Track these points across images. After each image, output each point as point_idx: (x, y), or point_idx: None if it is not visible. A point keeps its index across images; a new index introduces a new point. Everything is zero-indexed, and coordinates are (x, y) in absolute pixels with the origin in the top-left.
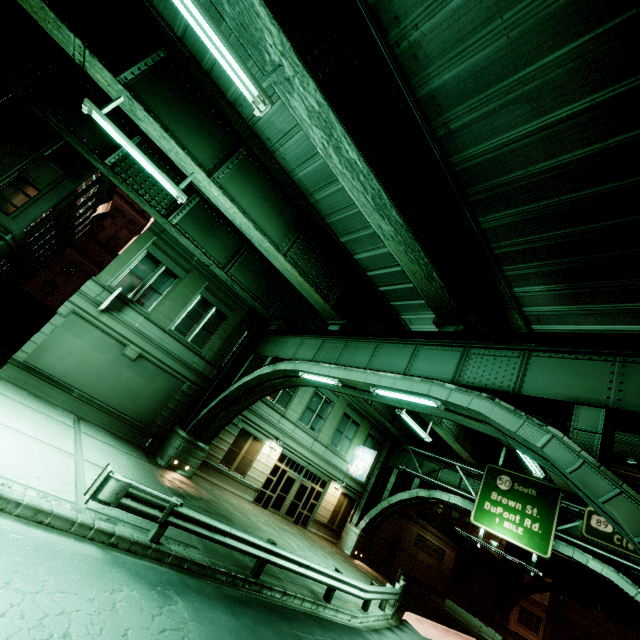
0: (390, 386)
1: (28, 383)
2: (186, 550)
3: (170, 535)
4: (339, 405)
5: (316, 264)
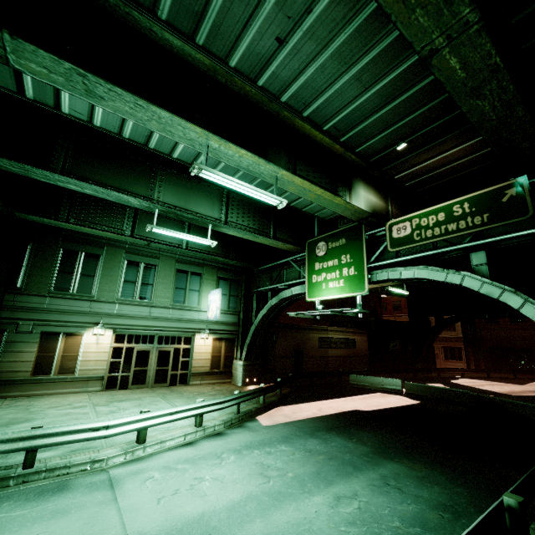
0: None
1: None
2: None
3: None
4: (165, 265)
5: None
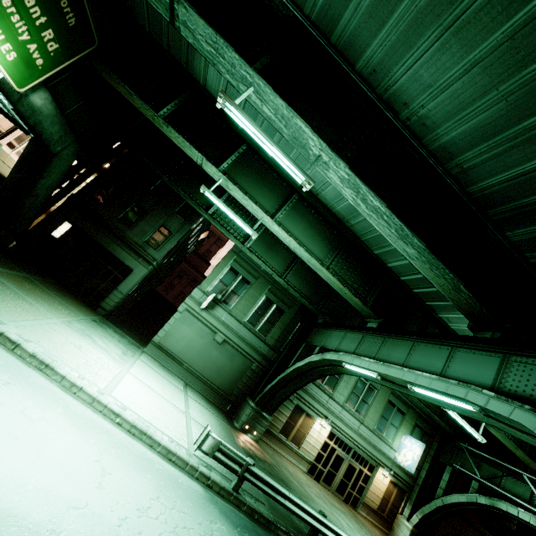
0: (426, 385)
1: (159, 357)
2: (256, 503)
3: (245, 488)
4: (383, 392)
5: (354, 273)
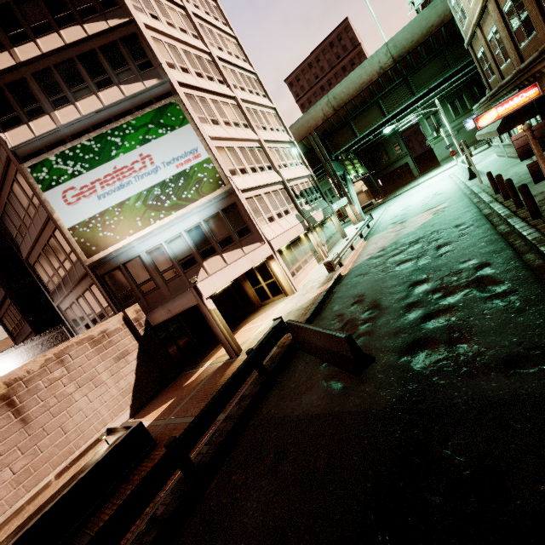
0: None
1: (448, 161)
2: None
3: None
4: None
5: None
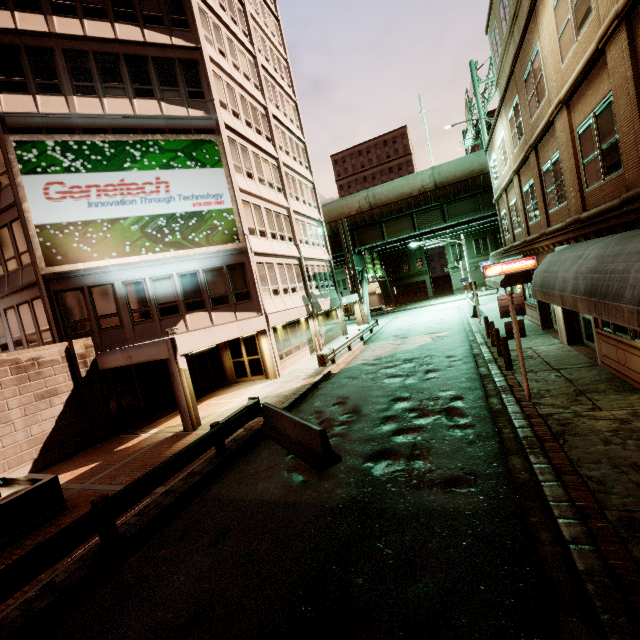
0: None
1: (461, 292)
2: None
3: None
4: None
5: None
